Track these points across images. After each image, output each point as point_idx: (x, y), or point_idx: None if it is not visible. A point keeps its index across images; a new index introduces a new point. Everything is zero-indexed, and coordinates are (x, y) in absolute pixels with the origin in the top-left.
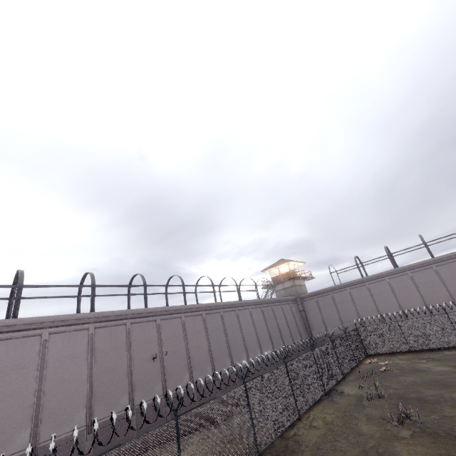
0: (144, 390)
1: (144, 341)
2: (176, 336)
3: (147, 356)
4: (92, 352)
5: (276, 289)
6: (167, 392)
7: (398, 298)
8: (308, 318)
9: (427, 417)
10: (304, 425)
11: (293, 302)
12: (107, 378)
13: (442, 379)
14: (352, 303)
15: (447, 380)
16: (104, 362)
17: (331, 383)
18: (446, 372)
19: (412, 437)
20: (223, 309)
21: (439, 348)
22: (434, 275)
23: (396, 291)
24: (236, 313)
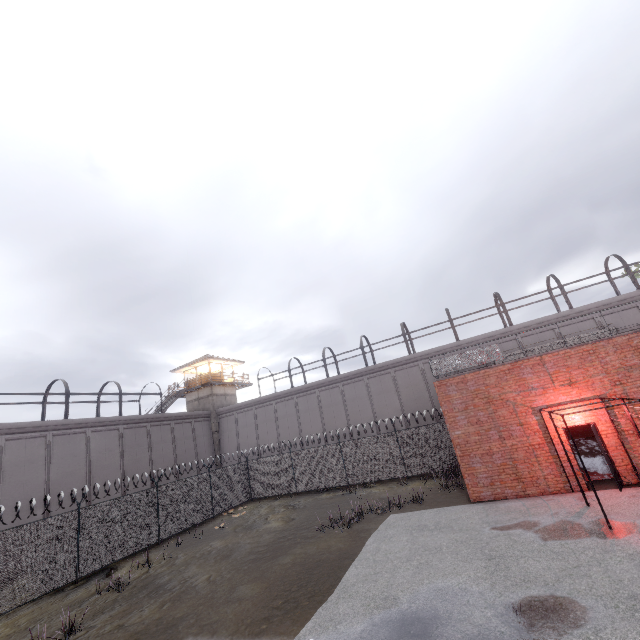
0: None
1: None
2: None
3: None
4: None
5: (188, 399)
6: None
7: (324, 419)
8: (221, 443)
9: (101, 630)
10: None
11: (202, 419)
12: None
13: (243, 545)
14: (275, 422)
15: (243, 548)
16: None
17: (110, 559)
18: (268, 531)
19: None
20: (9, 435)
21: (325, 488)
22: (364, 390)
23: (324, 409)
24: (47, 441)
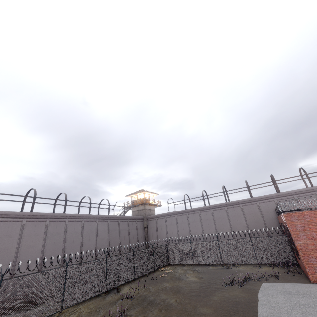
0: None
1: None
2: (10, 236)
3: None
4: None
5: (133, 210)
6: None
7: (203, 227)
8: (148, 233)
9: (136, 316)
10: (64, 316)
11: (140, 220)
12: None
13: (182, 287)
14: (176, 226)
15: (183, 288)
16: None
17: (117, 284)
18: (191, 282)
19: None
20: (70, 219)
21: (210, 264)
22: (225, 213)
23: (202, 221)
24: (82, 224)
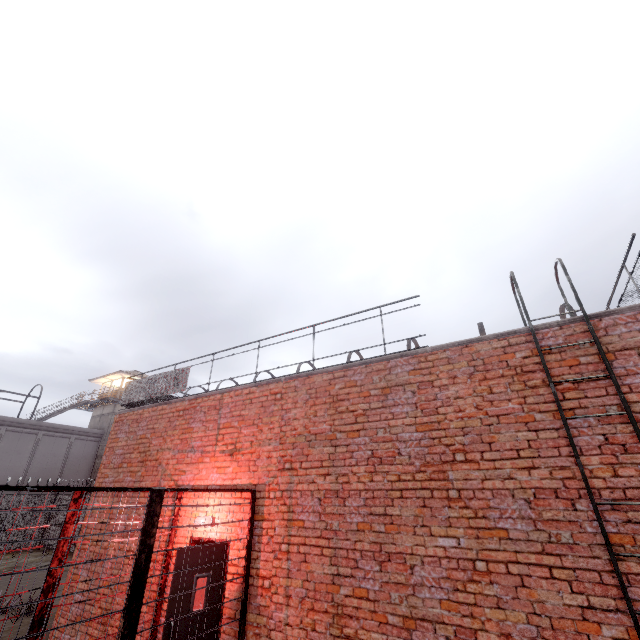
0: None
1: None
2: None
3: None
4: None
5: (94, 414)
6: None
7: None
8: None
9: None
10: None
11: (88, 438)
12: None
13: None
14: None
15: None
16: None
17: None
18: None
19: None
20: None
21: None
22: None
23: None
24: None
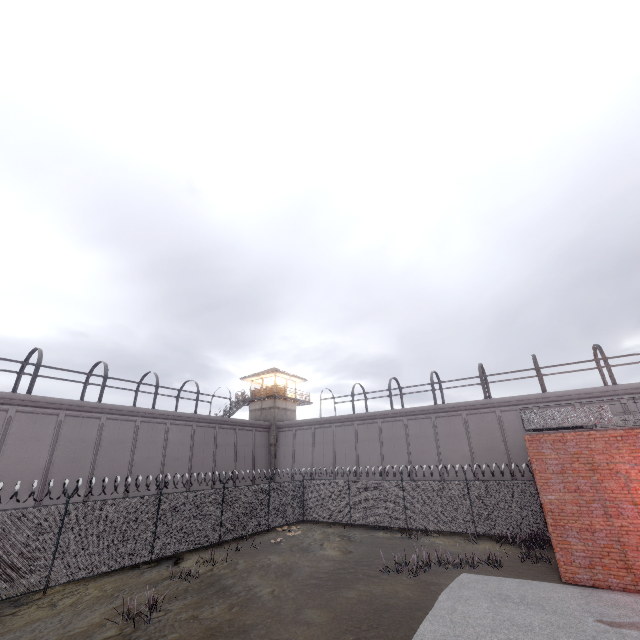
0: None
1: None
2: None
3: None
4: None
5: (251, 408)
6: None
7: (384, 451)
8: (277, 457)
9: (178, 615)
10: (49, 601)
11: (262, 430)
12: None
13: (302, 566)
14: (332, 446)
15: (302, 569)
16: None
17: (178, 548)
18: (325, 558)
19: None
20: (110, 415)
21: (381, 526)
22: (430, 428)
23: (384, 441)
24: (136, 426)
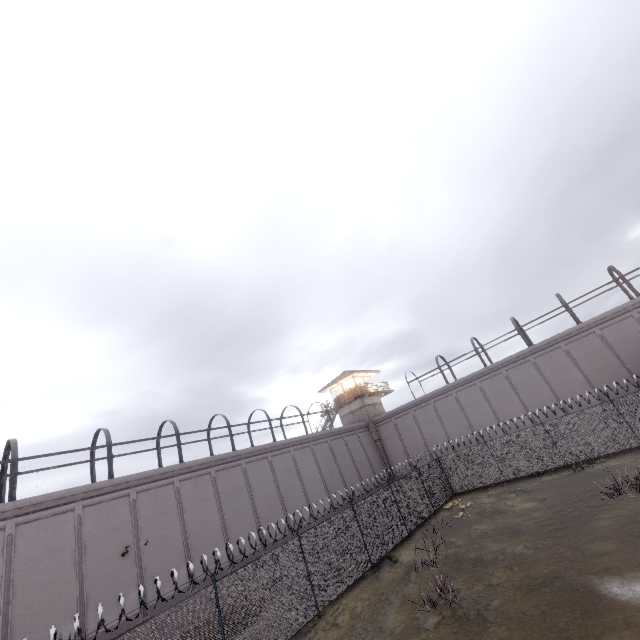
0: (107, 607)
1: (107, 530)
2: (164, 513)
3: (111, 553)
4: (10, 564)
5: (341, 414)
6: (146, 602)
7: (494, 408)
8: (386, 450)
9: (471, 589)
10: (326, 623)
11: (363, 430)
12: (37, 600)
13: (518, 523)
14: (438, 421)
15: (522, 524)
16: (33, 575)
17: (385, 549)
18: (528, 510)
19: (436, 627)
20: (246, 459)
21: (539, 472)
22: (533, 370)
23: (490, 398)
24: (269, 462)
